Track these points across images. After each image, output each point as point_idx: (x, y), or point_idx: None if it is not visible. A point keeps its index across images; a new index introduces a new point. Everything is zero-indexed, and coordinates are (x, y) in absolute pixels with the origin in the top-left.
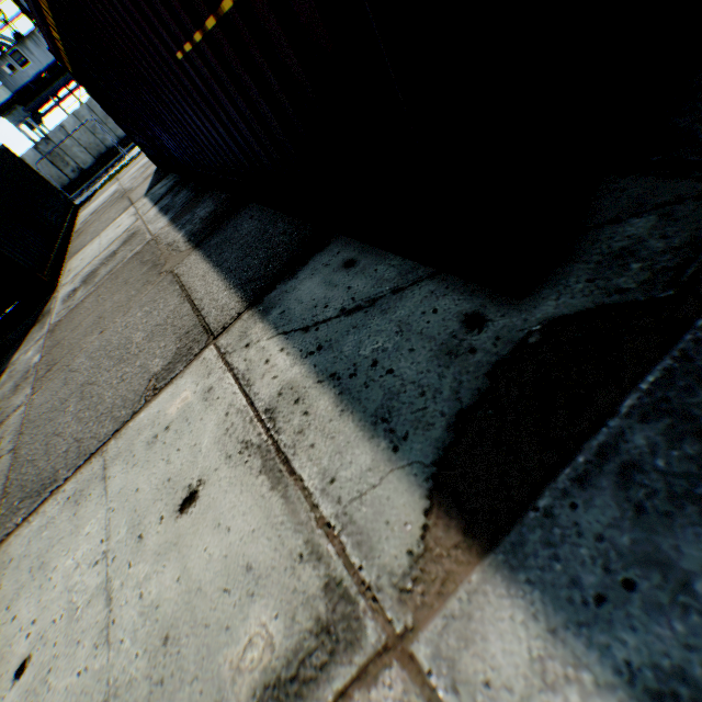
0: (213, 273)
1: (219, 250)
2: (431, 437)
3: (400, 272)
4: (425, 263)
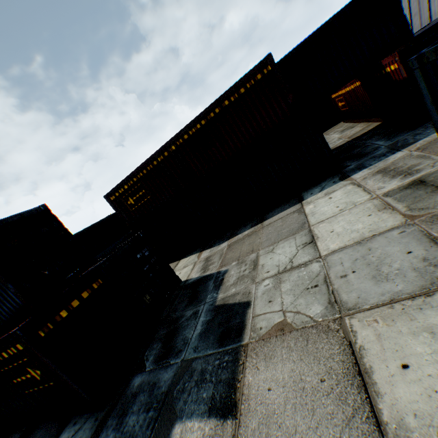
0: None
1: None
2: None
3: (86, 417)
4: (91, 412)
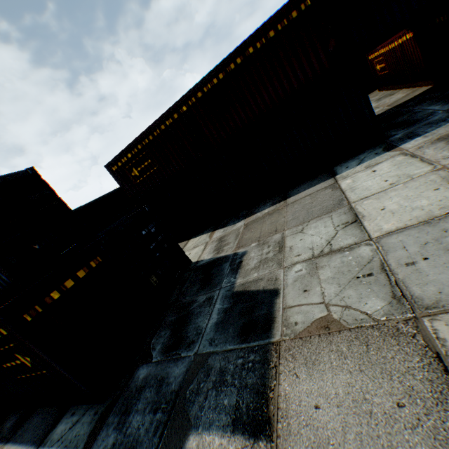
0: (20, 446)
1: (23, 435)
2: (84, 441)
3: (85, 408)
4: (90, 403)
